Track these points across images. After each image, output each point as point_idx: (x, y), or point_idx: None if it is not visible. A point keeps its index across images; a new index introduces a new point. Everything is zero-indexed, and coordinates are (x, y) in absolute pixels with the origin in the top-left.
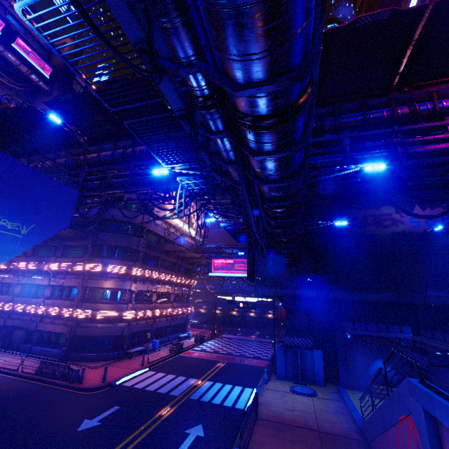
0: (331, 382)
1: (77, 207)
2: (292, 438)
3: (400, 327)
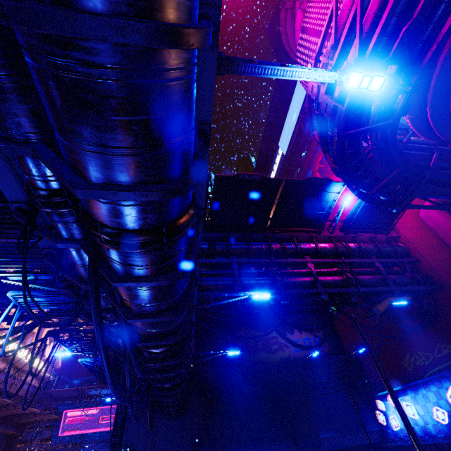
0: None
1: None
2: None
3: None
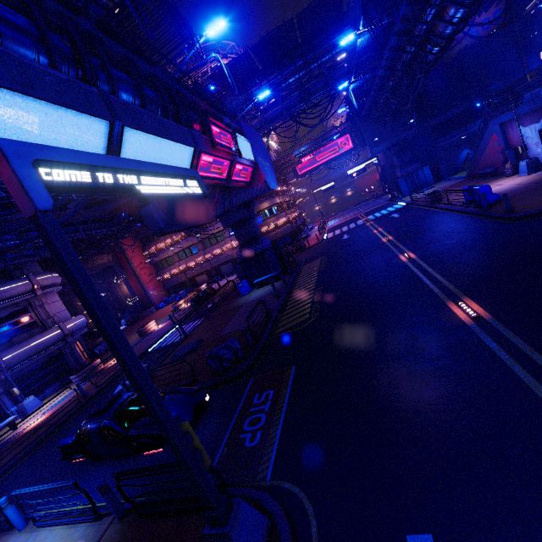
0: (436, 182)
1: None
2: None
3: (474, 123)
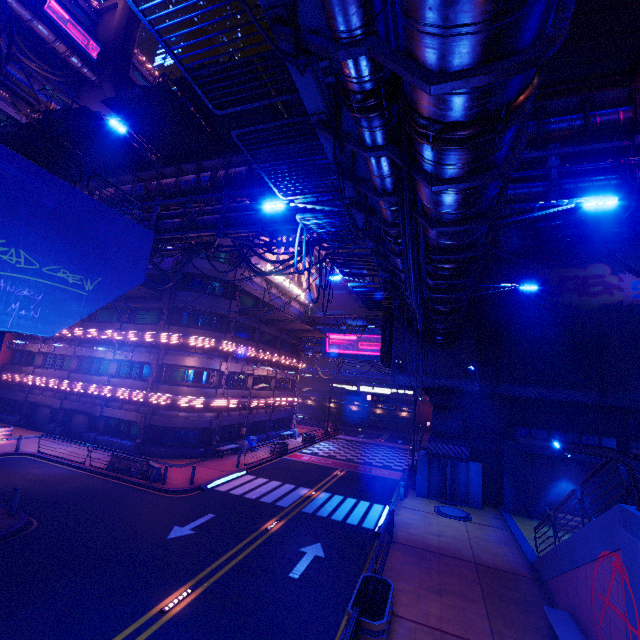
0: (491, 505)
1: (150, 255)
2: (439, 568)
3: (599, 438)
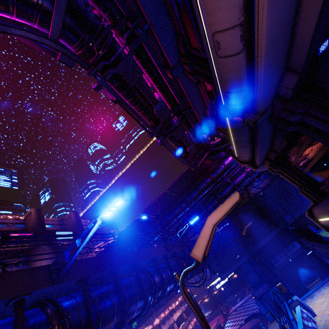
0: None
1: None
2: None
3: (292, 244)
